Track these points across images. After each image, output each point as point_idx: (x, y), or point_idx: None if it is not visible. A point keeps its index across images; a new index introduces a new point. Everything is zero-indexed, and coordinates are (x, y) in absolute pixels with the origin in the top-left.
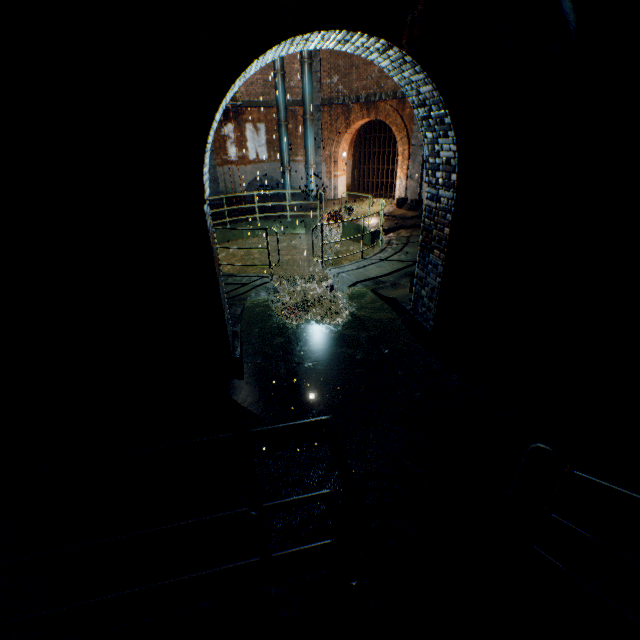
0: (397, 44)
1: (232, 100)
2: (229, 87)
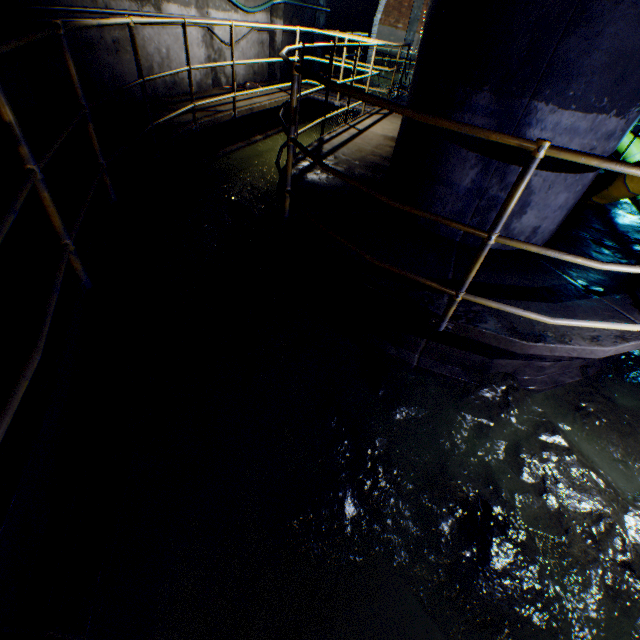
0: None
1: None
2: None
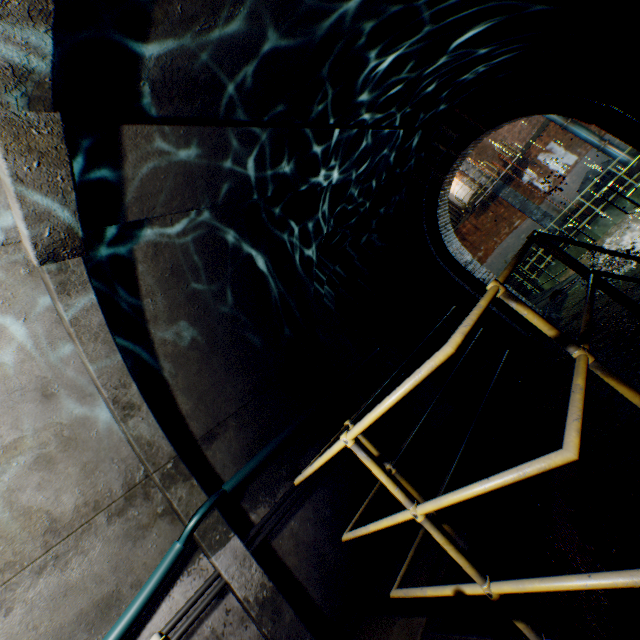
0: (476, 137)
1: (513, 158)
2: (437, 222)
